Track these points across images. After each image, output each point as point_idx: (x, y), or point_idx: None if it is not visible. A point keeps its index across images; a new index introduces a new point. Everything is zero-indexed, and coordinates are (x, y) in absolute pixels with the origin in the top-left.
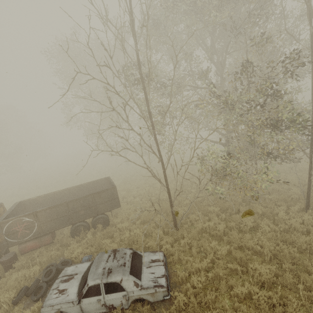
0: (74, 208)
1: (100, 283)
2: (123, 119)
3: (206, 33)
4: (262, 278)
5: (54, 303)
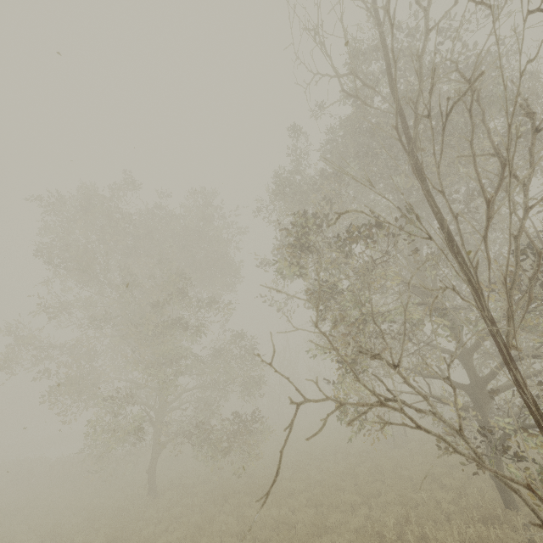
0: None
1: None
2: (457, 272)
3: (393, 212)
4: None
5: None
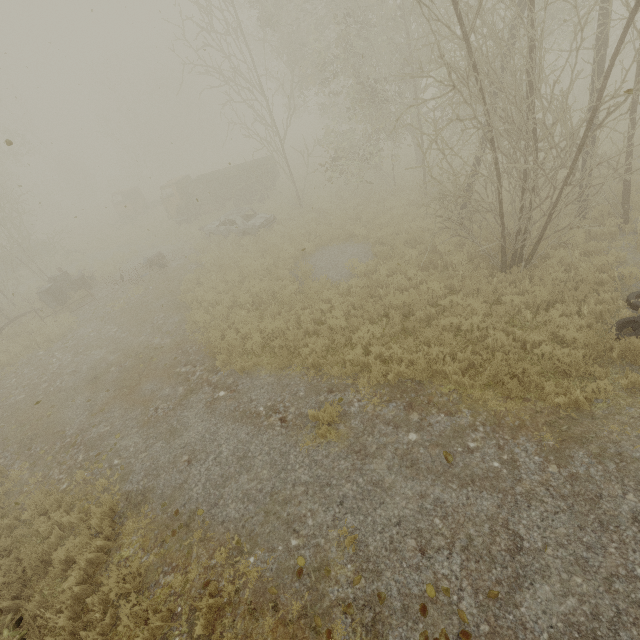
0: (232, 182)
1: (226, 219)
2: (236, 92)
3: None
4: (306, 227)
5: (208, 228)
